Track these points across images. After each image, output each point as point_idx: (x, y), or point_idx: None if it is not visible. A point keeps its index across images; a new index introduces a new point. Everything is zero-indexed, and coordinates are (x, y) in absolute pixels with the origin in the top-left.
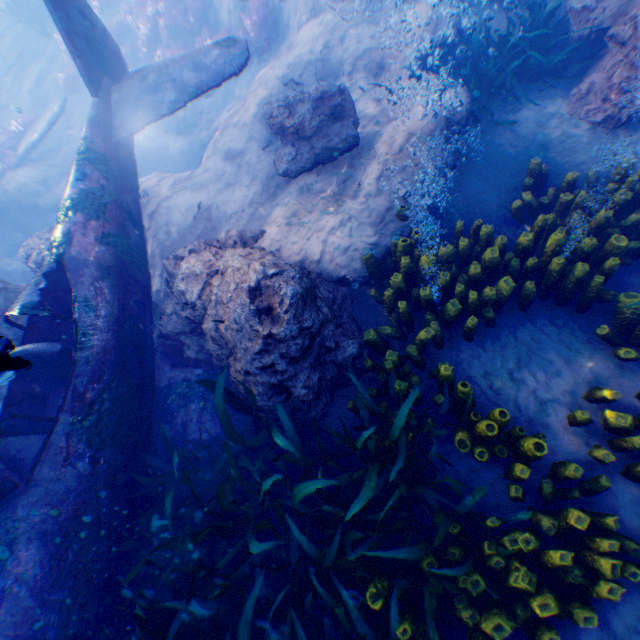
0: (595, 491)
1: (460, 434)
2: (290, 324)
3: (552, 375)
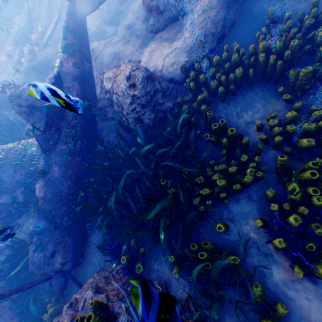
0: (257, 152)
1: (206, 133)
2: (141, 89)
3: (255, 113)
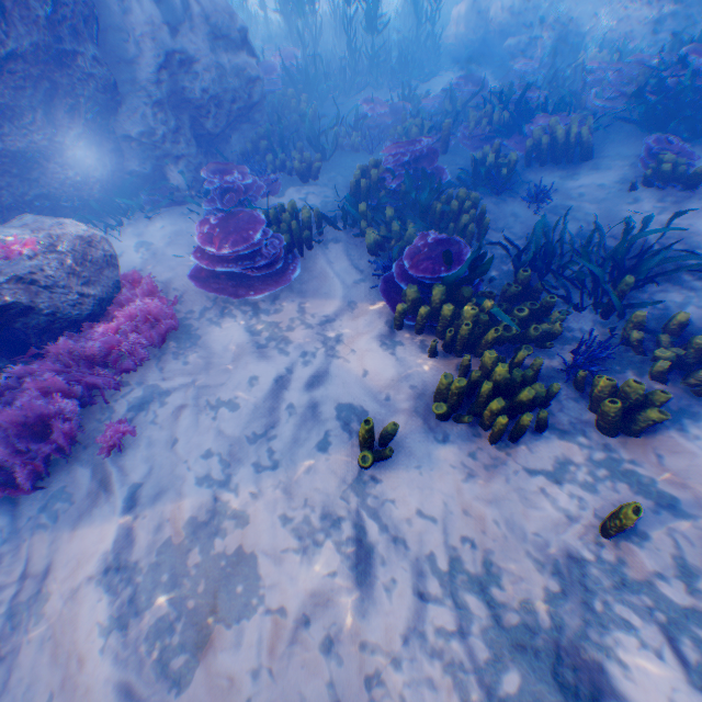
0: None
1: None
2: None
3: None
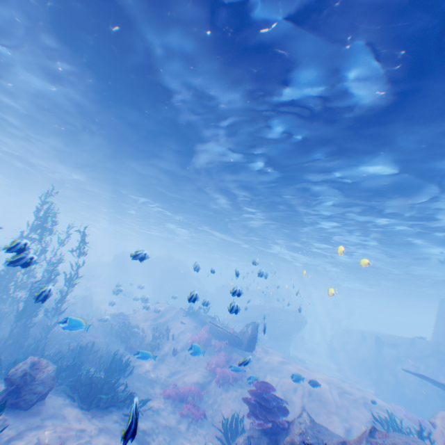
0: None
1: None
2: None
3: None
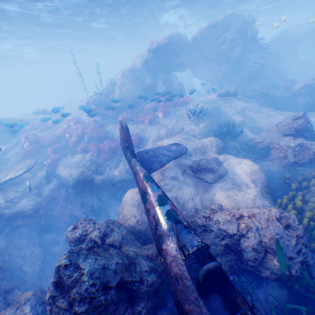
0: None
1: None
2: (301, 228)
3: None
